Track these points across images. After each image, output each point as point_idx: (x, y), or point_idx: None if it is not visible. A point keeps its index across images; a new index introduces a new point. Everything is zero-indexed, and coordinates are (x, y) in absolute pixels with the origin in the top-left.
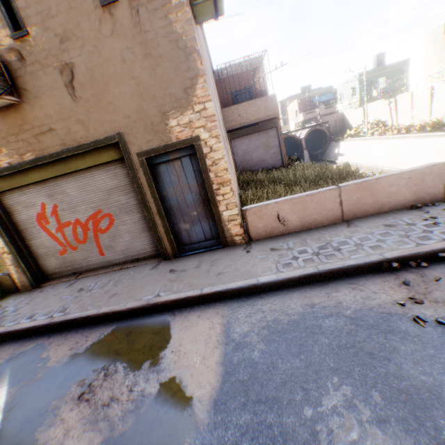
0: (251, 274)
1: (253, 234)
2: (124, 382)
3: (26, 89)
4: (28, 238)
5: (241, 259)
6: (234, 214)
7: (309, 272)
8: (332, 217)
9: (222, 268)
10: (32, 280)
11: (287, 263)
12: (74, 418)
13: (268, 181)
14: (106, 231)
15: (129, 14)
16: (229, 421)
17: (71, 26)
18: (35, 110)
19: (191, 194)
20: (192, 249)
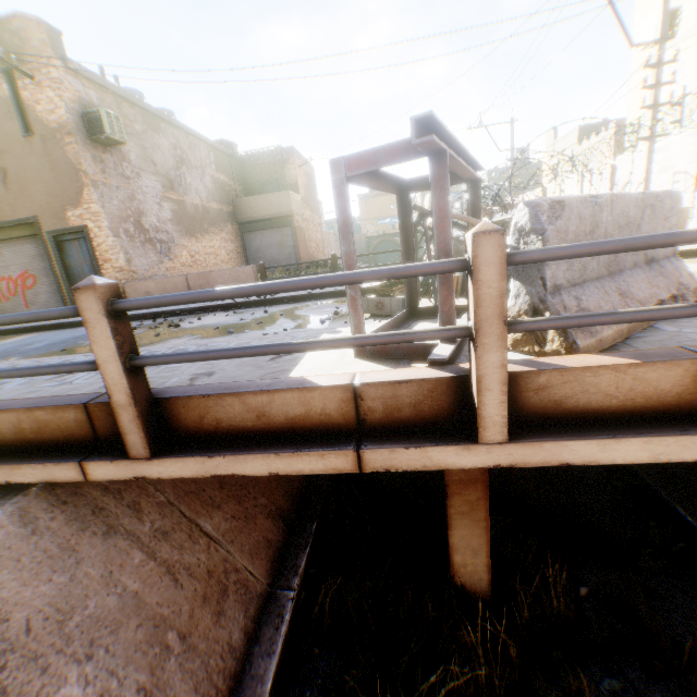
0: None
1: None
2: None
3: None
4: None
5: None
6: None
7: None
8: None
9: None
10: None
11: None
12: None
13: None
14: (32, 288)
15: (43, 144)
16: None
17: (8, 146)
18: None
19: (88, 266)
20: None
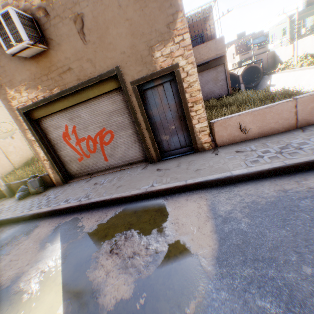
0: (224, 169)
1: (218, 142)
2: (140, 243)
3: (51, 39)
4: (57, 150)
5: (212, 160)
6: (204, 126)
7: (276, 165)
8: (286, 125)
9: (198, 166)
10: (62, 178)
11: (254, 160)
12: (110, 265)
13: (220, 106)
14: (109, 143)
15: None
16: (233, 273)
17: None
18: (57, 54)
19: (170, 112)
20: (170, 155)
